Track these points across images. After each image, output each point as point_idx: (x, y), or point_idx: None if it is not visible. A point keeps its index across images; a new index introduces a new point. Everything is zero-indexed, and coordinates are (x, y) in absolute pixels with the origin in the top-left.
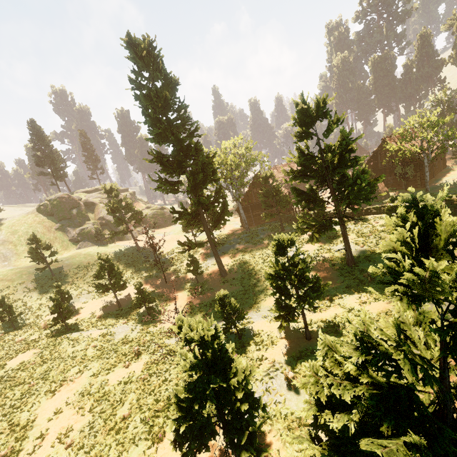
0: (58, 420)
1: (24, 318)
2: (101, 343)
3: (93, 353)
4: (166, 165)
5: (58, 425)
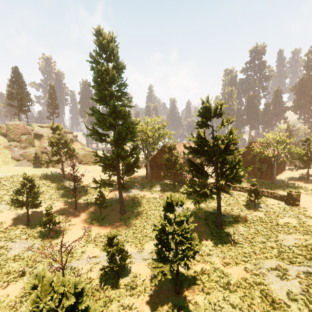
0: None
1: None
2: None
3: None
4: (100, 119)
5: None
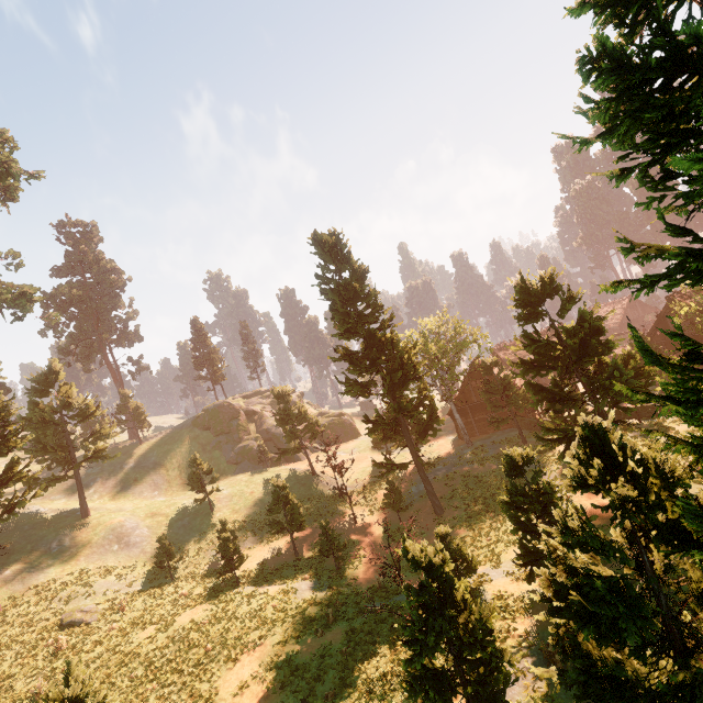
0: (245, 697)
1: (181, 566)
2: (282, 602)
3: (274, 615)
4: (357, 364)
5: (246, 702)
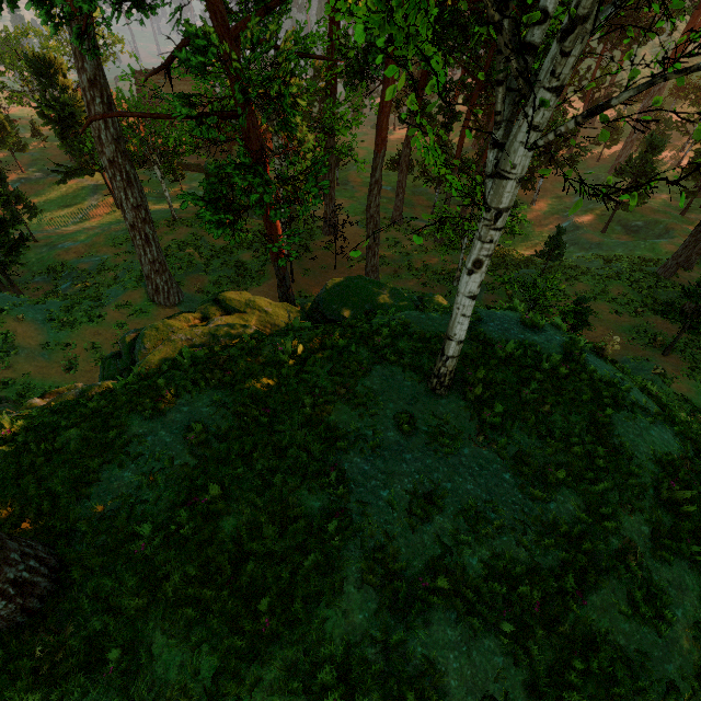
0: None
1: None
2: None
3: None
4: None
5: None
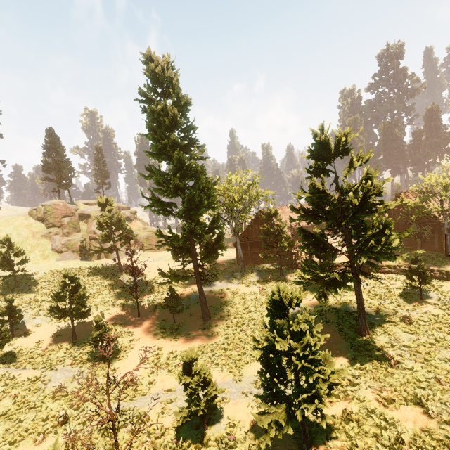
0: None
1: None
2: (25, 392)
3: (6, 408)
4: (161, 182)
5: None
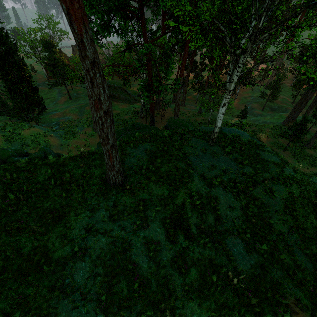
0: None
1: None
2: None
3: None
4: None
5: None
